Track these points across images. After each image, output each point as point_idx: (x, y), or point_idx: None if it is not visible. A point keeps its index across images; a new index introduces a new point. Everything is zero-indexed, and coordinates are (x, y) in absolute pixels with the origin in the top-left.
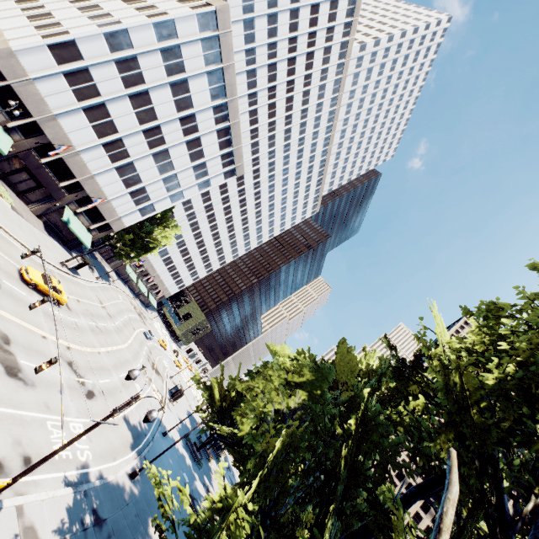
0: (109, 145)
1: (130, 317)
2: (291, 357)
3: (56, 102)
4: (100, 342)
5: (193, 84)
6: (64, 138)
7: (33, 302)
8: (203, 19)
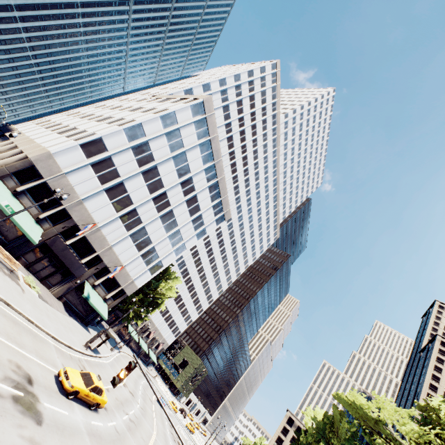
0: (125, 216)
1: (143, 385)
2: (414, 418)
3: (83, 188)
4: (139, 444)
5: (189, 155)
6: (88, 218)
7: (76, 422)
8: (194, 108)
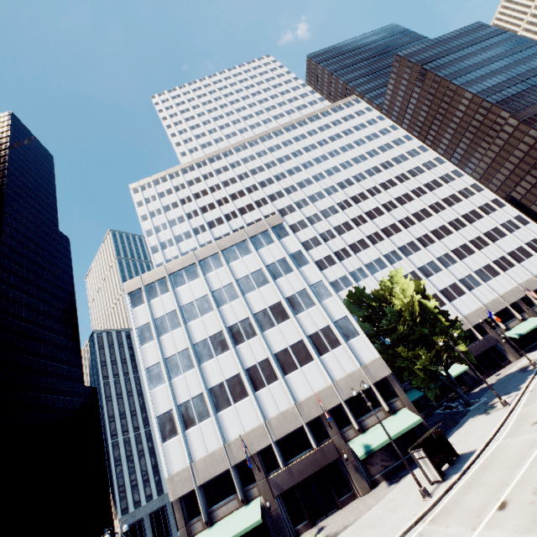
0: (255, 384)
1: None
2: None
3: (212, 440)
4: None
5: (186, 300)
6: (250, 437)
7: None
8: (135, 303)
